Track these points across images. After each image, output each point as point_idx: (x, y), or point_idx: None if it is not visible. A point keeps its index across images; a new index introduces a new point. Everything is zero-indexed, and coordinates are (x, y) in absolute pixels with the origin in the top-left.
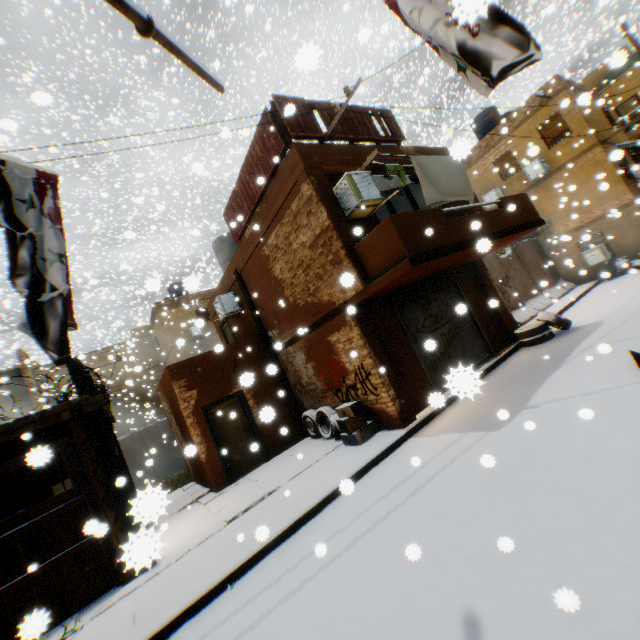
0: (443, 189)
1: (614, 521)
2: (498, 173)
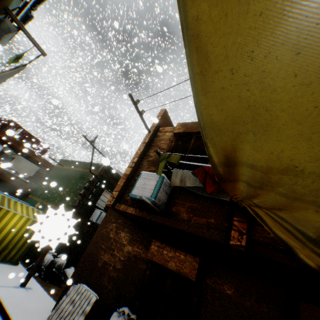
0: (18, 166)
1: None
2: None
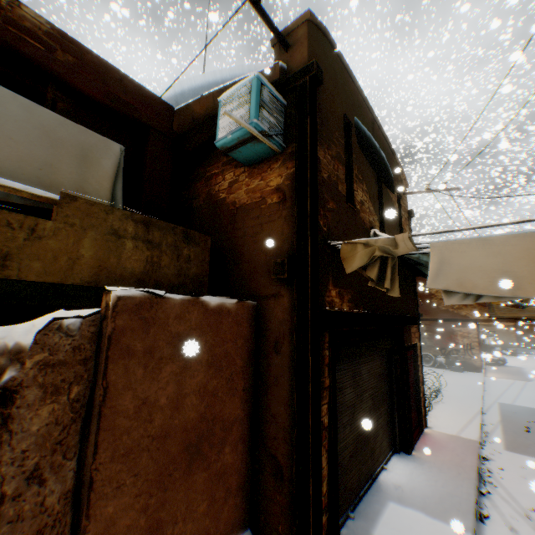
0: None
1: None
2: None
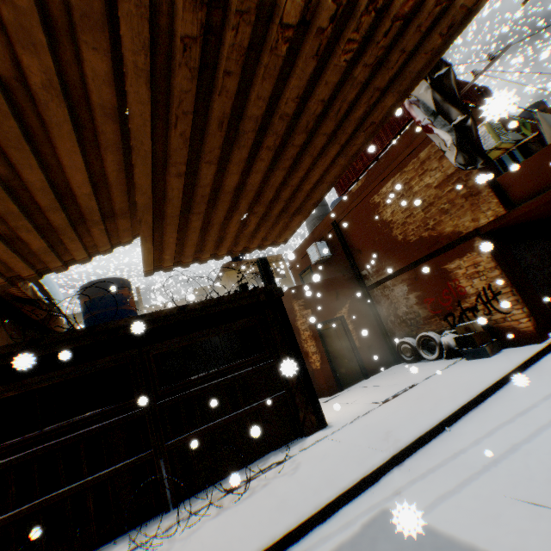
0: None
1: None
2: None
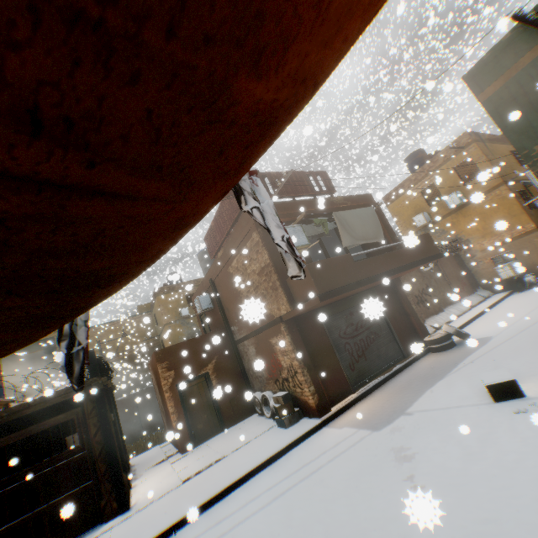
0: (357, 235)
1: (407, 516)
2: (425, 200)
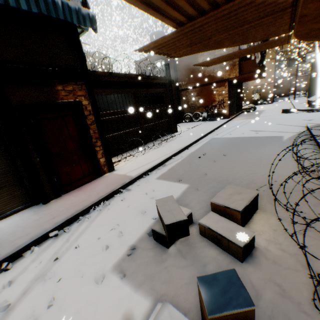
0: None
1: (290, 119)
2: None
